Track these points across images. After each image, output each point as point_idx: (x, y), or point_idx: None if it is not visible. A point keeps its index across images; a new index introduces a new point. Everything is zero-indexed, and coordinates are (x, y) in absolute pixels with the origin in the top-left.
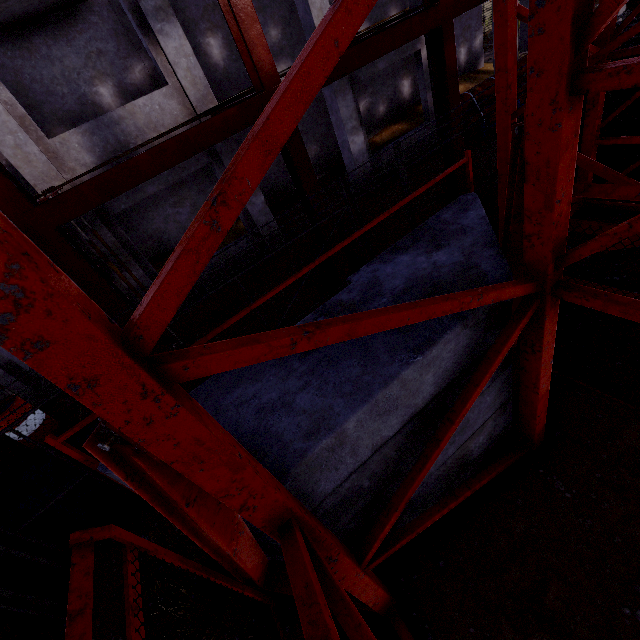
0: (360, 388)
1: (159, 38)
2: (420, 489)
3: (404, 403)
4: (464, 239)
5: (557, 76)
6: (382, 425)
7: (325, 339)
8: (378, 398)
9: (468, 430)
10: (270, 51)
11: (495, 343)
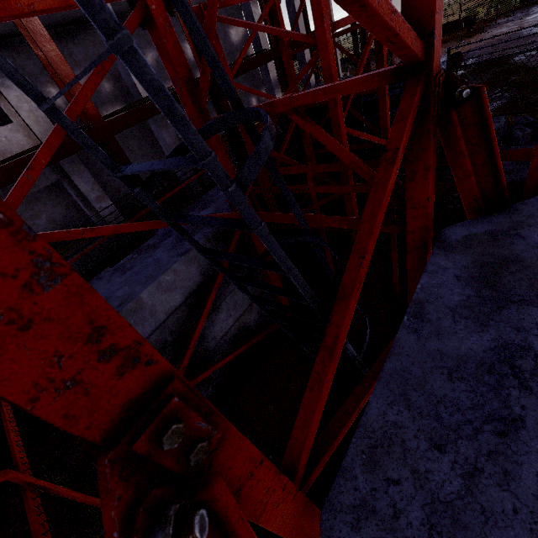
0: (151, 278)
1: (1, 89)
2: (216, 348)
3: (181, 285)
4: (217, 202)
5: (198, 122)
6: (169, 298)
7: (102, 232)
8: (160, 280)
9: (239, 308)
10: (106, 98)
11: (226, 247)
